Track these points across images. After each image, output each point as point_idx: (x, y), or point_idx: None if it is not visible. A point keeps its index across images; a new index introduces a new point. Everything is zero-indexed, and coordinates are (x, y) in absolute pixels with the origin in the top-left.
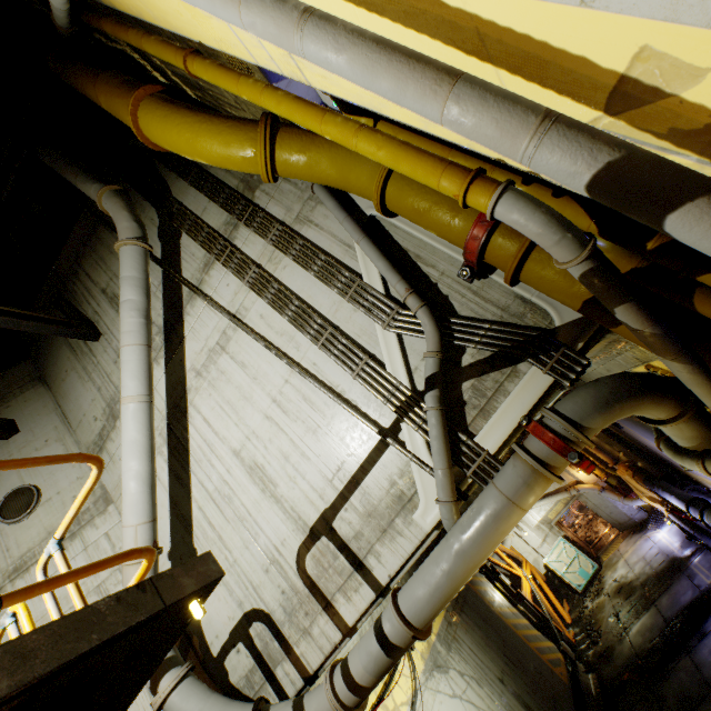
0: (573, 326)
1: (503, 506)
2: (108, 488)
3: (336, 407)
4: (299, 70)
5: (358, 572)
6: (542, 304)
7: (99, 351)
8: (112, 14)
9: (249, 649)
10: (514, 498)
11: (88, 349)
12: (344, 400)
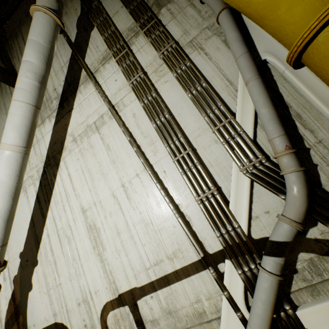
0: None
1: None
2: None
3: (170, 214)
4: None
5: None
6: None
7: None
8: None
9: None
10: None
11: (10, 91)
12: (180, 212)
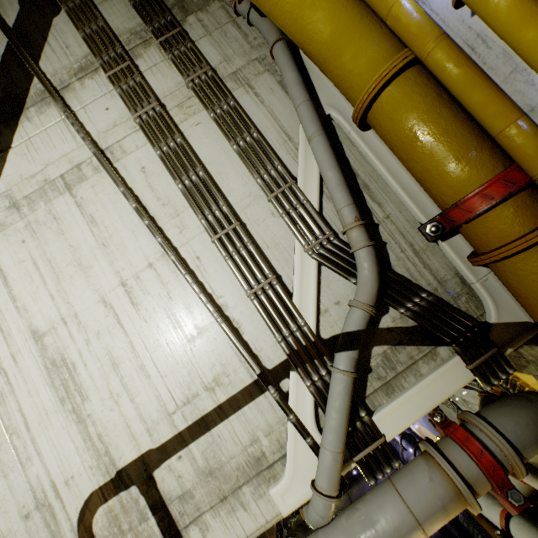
0: (508, 328)
1: (410, 530)
2: None
3: (209, 321)
4: None
5: None
6: (484, 294)
7: None
8: None
9: None
10: (426, 523)
11: None
12: (224, 317)
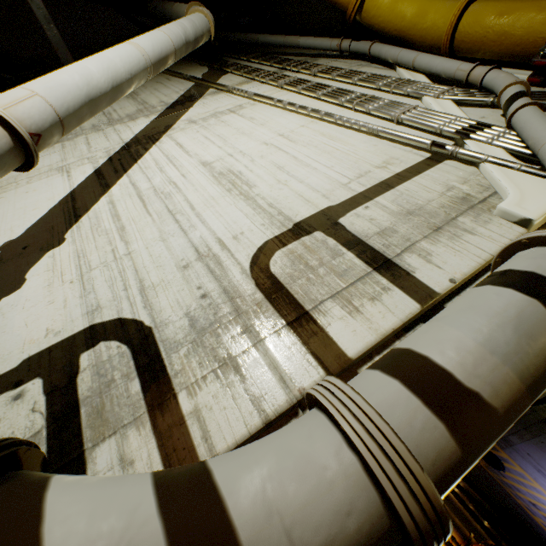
0: None
1: None
2: None
3: (364, 139)
4: None
5: (381, 273)
6: None
7: None
8: None
9: (51, 393)
10: None
11: None
12: (377, 135)
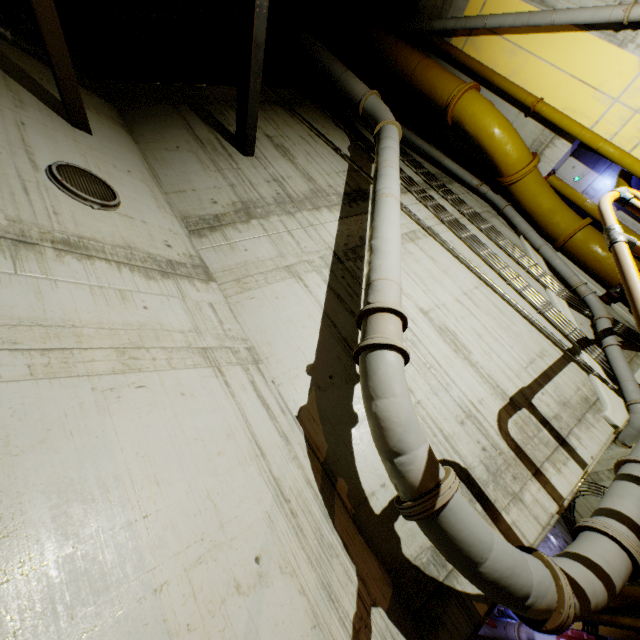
0: None
1: None
2: (209, 265)
3: (522, 321)
4: (632, 147)
5: (563, 447)
6: None
7: (244, 163)
8: (437, 52)
9: None
10: None
11: (226, 152)
12: (529, 321)
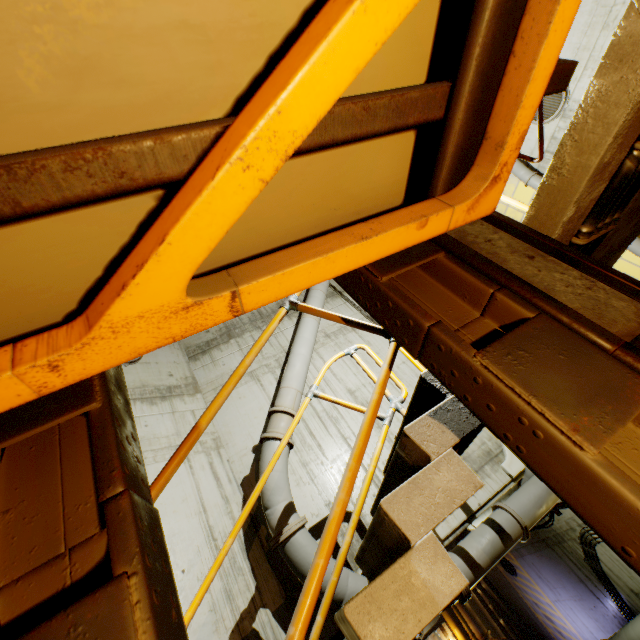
0: None
1: None
2: (199, 381)
3: None
4: None
5: None
6: None
7: None
8: None
9: None
10: None
11: None
12: None
